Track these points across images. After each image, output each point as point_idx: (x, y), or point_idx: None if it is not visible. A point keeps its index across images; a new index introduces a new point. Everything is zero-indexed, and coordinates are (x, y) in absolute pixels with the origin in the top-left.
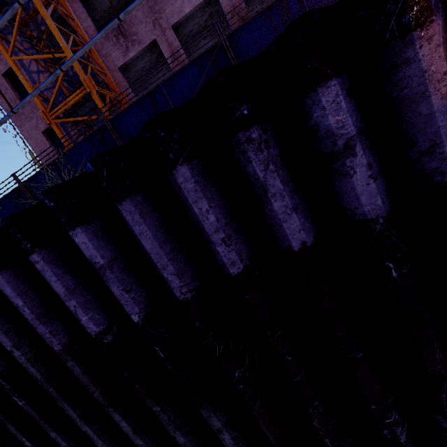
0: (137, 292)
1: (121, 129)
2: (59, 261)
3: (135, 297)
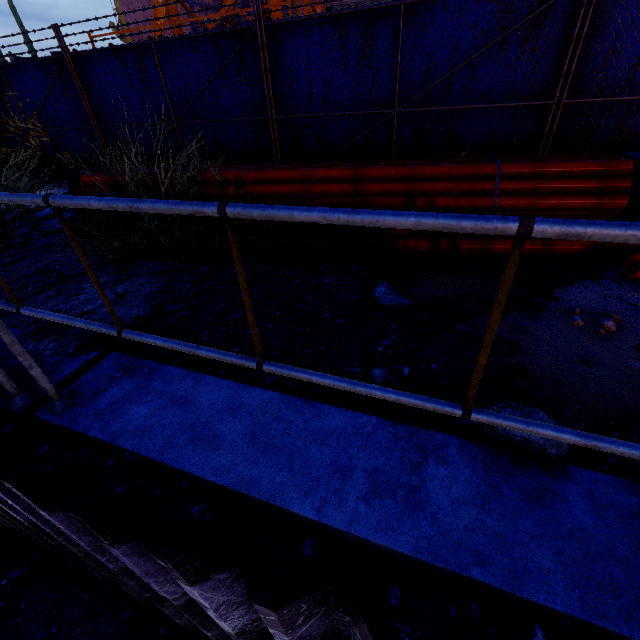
0: (239, 618)
1: (282, 56)
2: (143, 551)
3: (233, 622)
